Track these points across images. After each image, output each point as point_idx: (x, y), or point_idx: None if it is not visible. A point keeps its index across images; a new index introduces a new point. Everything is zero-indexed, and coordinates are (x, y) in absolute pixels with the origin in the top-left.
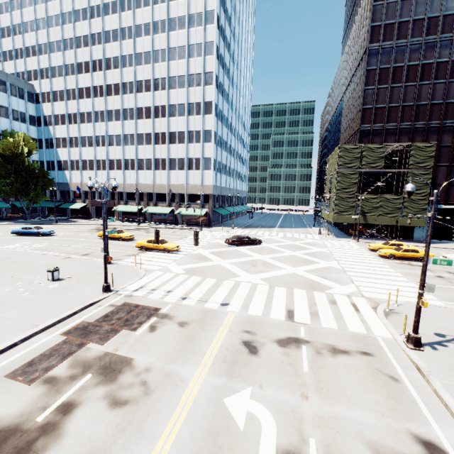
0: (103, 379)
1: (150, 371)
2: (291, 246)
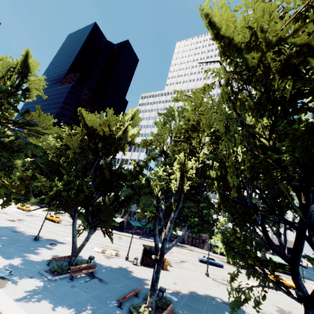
0: None
1: None
2: None
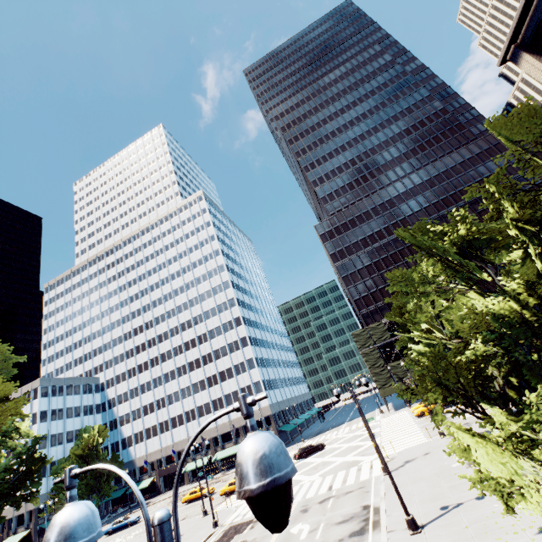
0: None
1: (256, 538)
2: (350, 438)
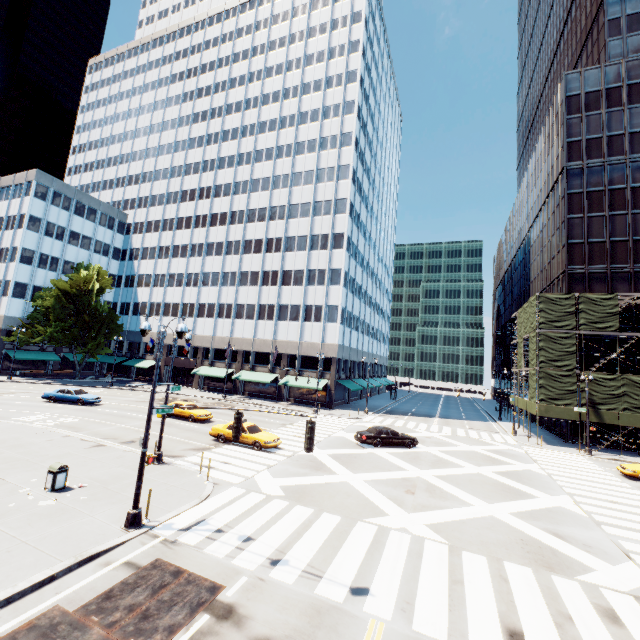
0: None
1: None
2: (470, 454)
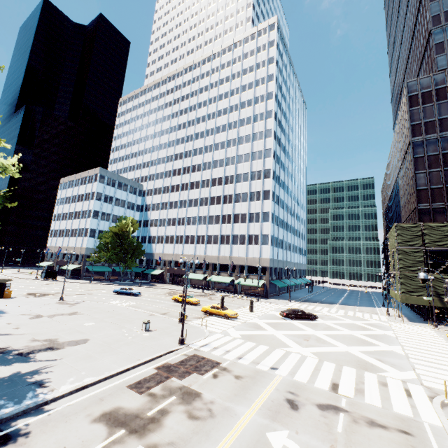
0: (183, 401)
1: (214, 403)
2: (350, 325)
